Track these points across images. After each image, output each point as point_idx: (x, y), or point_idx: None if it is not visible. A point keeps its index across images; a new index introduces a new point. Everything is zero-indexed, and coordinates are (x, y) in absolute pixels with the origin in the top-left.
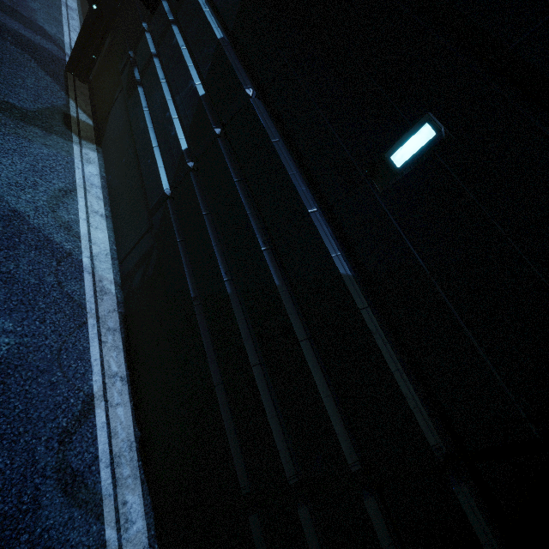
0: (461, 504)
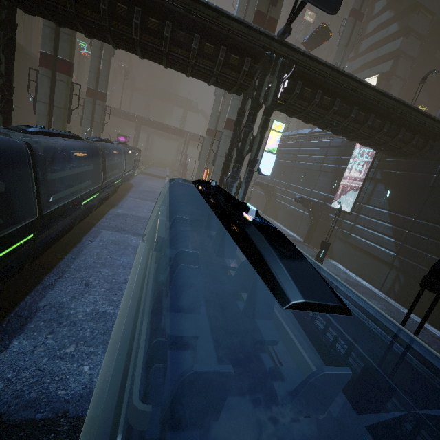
0: None
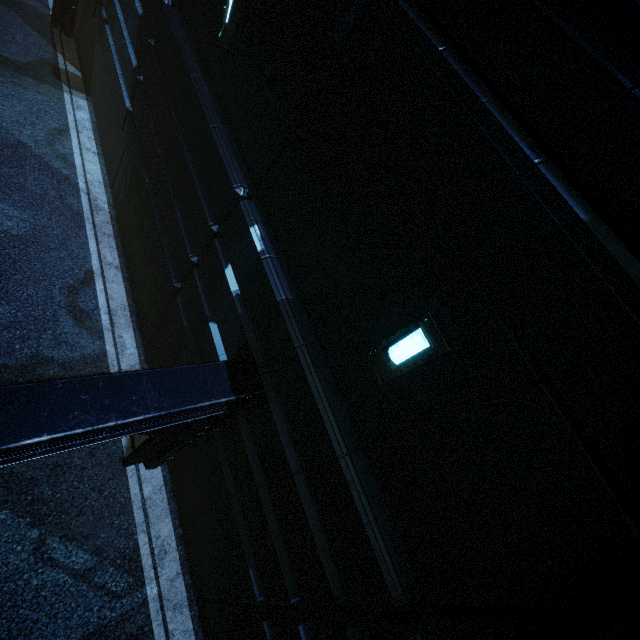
0: (242, 207)
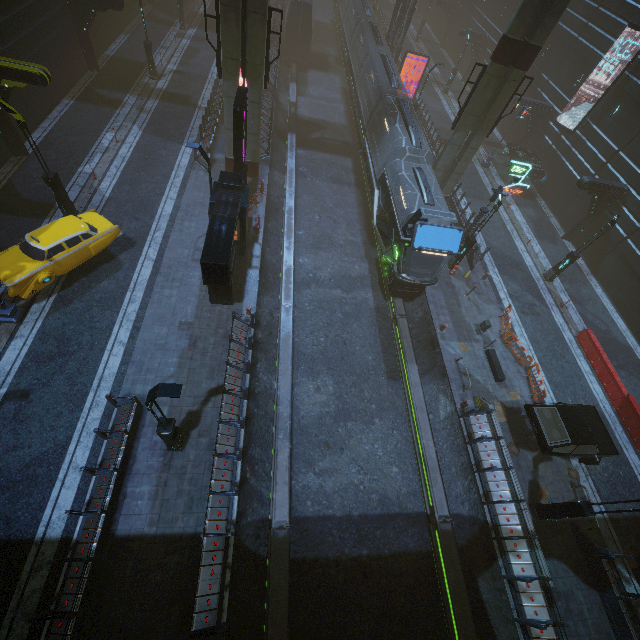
0: None
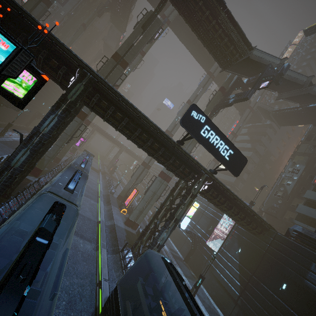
0: None
